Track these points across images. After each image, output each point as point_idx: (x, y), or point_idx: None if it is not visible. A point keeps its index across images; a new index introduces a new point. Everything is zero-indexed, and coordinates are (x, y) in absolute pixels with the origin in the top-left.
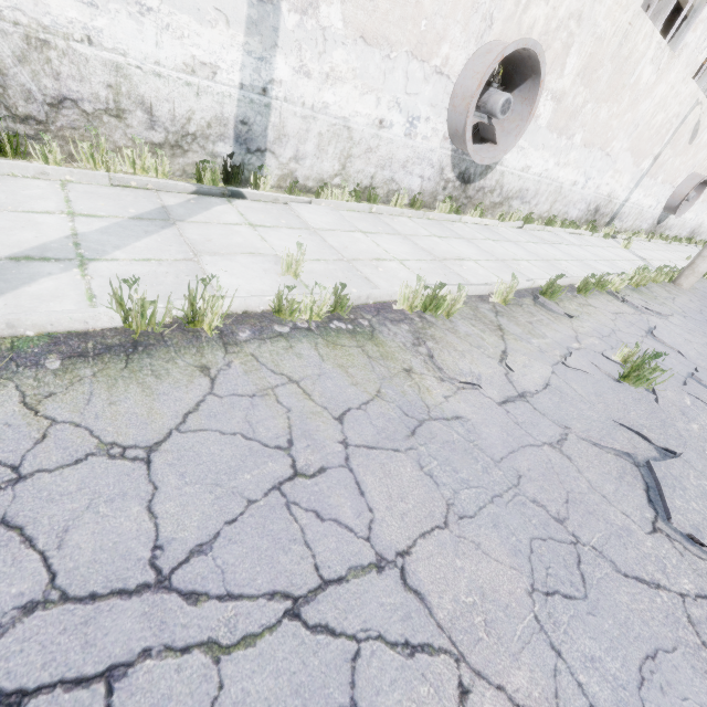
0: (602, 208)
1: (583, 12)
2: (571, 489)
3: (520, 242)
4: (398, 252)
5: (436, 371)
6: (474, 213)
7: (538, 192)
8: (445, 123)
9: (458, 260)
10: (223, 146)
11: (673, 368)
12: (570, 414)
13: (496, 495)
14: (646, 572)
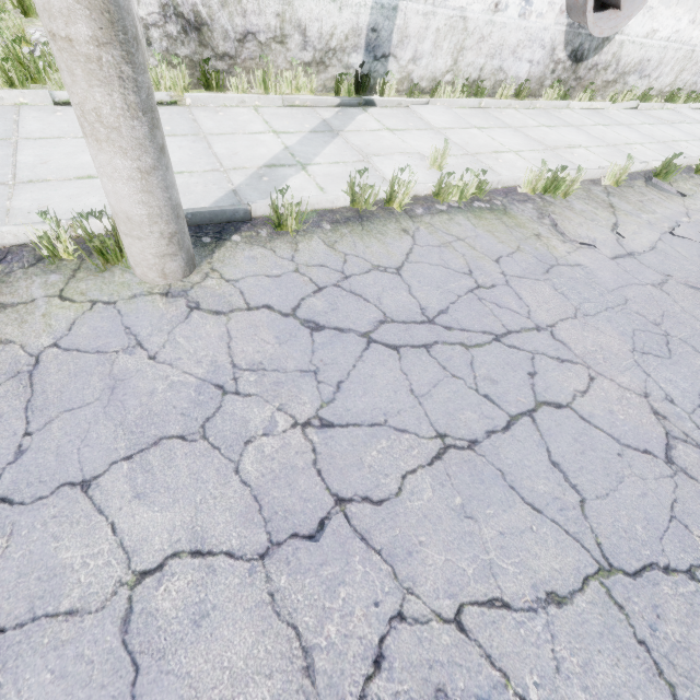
0: None
1: None
2: (667, 310)
3: (634, 125)
4: (512, 144)
5: (559, 236)
6: (583, 97)
7: (662, 62)
8: None
9: (569, 148)
10: (355, 57)
11: None
12: (672, 268)
13: (609, 308)
14: None
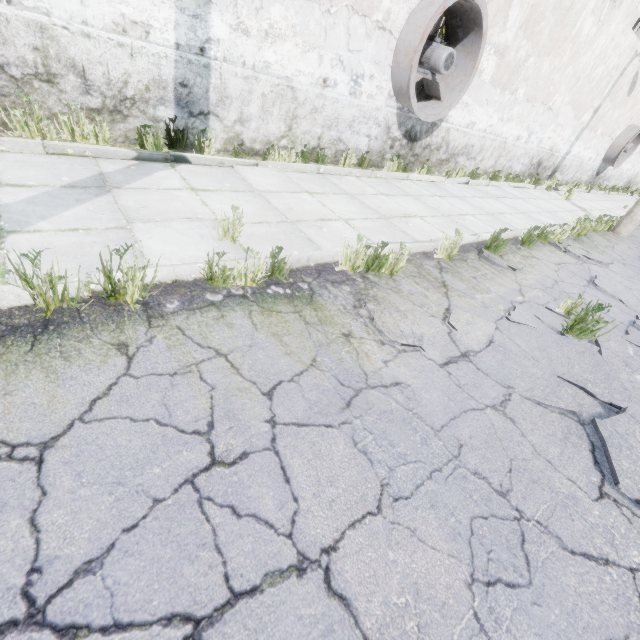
0: (544, 161)
1: None
2: (515, 456)
3: (466, 197)
4: (344, 211)
5: (377, 334)
6: (421, 171)
7: (483, 148)
8: (390, 80)
9: (405, 217)
10: (164, 110)
11: (615, 317)
12: (514, 373)
13: (435, 469)
14: (594, 546)
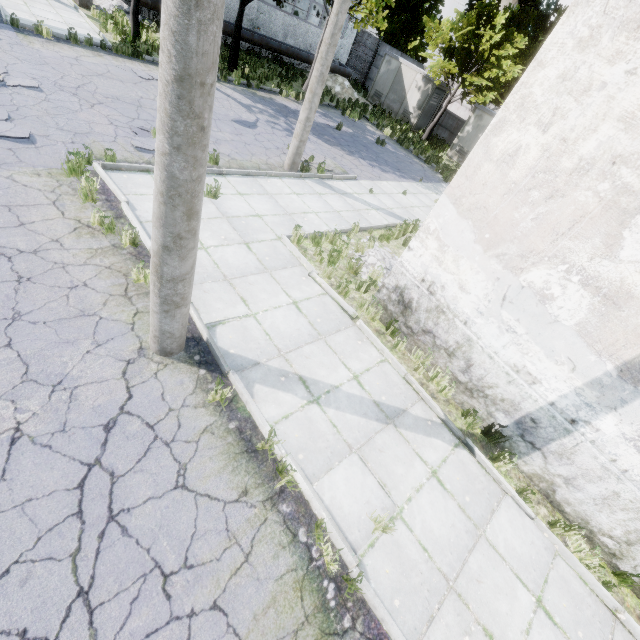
0: None
1: None
2: None
3: None
4: None
5: None
6: None
7: None
8: None
9: None
10: (503, 416)
11: None
12: None
13: None
14: None
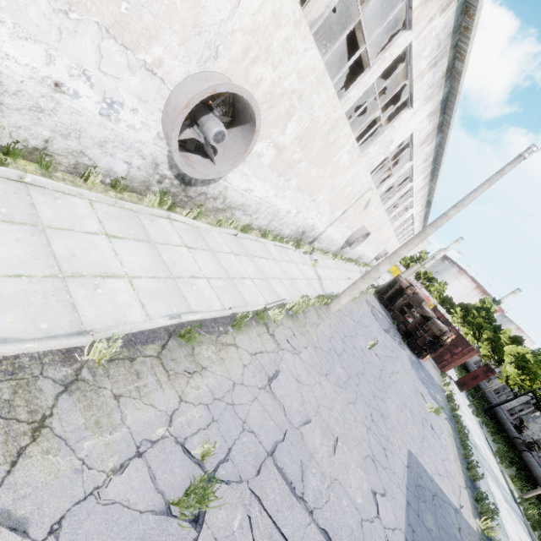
0: (308, 232)
1: (304, 94)
2: None
3: (221, 252)
4: None
5: None
6: (190, 213)
7: (259, 210)
8: (160, 123)
9: (103, 276)
10: None
11: (264, 439)
12: None
13: None
14: None
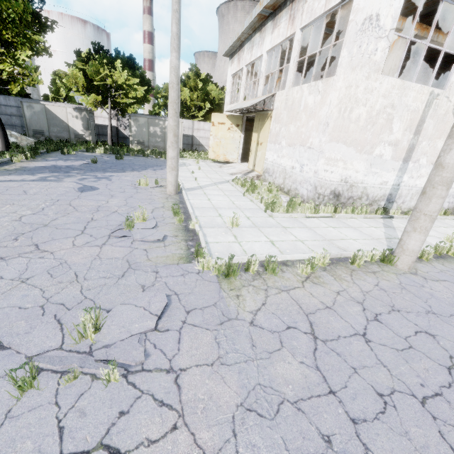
0: None
1: None
2: None
3: None
4: None
5: None
6: None
7: None
8: None
9: None
10: (382, 202)
11: None
12: None
13: None
14: None
